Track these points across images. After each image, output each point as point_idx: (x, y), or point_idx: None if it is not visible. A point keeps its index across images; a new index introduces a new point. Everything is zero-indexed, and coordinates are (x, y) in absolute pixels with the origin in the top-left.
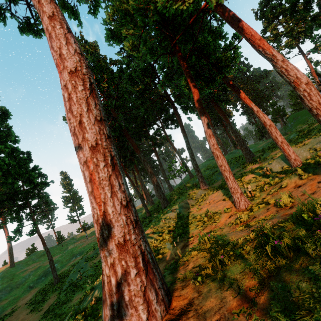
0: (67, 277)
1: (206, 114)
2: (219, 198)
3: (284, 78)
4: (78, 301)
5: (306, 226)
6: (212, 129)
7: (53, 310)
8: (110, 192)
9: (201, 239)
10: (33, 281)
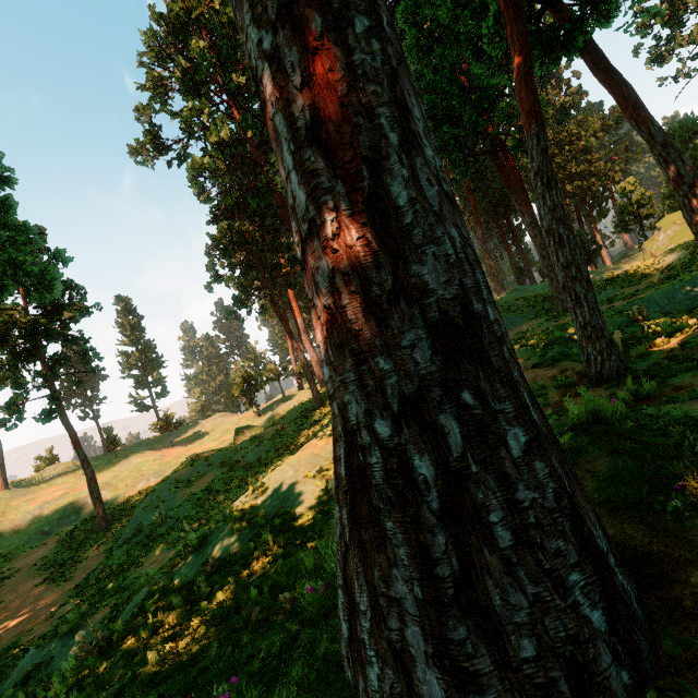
0: (129, 518)
1: (470, 194)
2: None
3: None
4: (168, 564)
5: None
6: (479, 231)
7: (98, 582)
8: (396, 129)
9: (580, 413)
10: (50, 522)
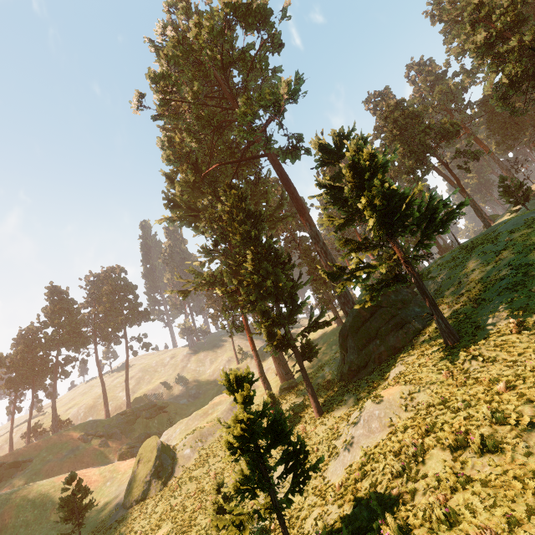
0: None
1: None
2: None
3: None
4: None
5: None
6: None
7: None
8: None
9: None
10: None
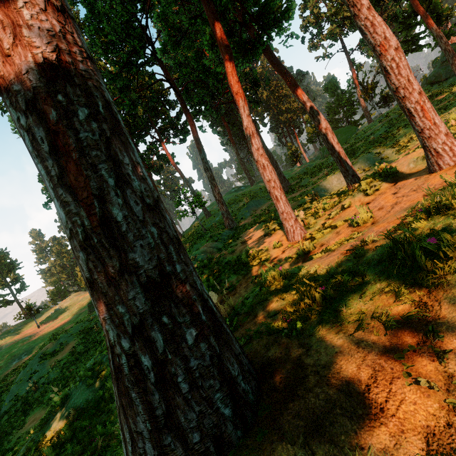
0: (7, 393)
1: (226, 124)
2: (258, 235)
3: (367, 39)
4: (39, 423)
5: (453, 217)
6: (234, 148)
7: None
8: (113, 175)
9: (267, 277)
10: None
